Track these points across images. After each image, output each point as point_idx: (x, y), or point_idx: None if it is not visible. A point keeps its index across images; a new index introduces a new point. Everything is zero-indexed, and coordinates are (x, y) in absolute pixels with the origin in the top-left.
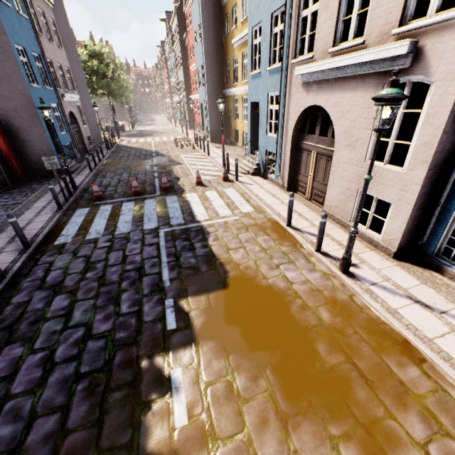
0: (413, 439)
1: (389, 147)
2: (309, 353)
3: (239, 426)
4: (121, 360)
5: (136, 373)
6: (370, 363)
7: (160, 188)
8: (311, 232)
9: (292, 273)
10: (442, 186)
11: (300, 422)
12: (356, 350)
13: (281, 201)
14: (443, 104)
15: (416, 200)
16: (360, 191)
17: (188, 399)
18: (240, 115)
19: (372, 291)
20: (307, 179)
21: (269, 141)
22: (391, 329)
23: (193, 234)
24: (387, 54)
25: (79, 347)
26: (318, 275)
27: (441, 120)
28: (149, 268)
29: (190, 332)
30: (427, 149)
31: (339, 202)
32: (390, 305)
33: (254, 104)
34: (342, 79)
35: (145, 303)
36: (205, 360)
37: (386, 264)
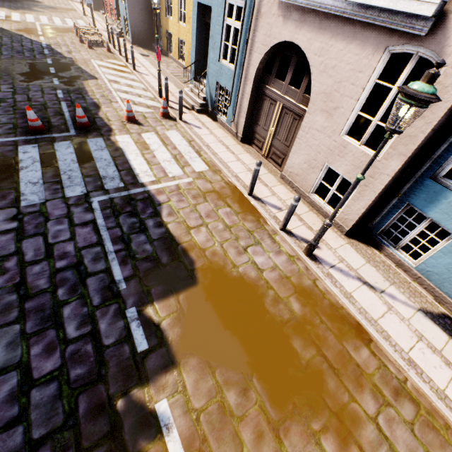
0: (368, 415)
1: (371, 128)
2: (288, 352)
3: (238, 449)
4: (88, 408)
5: (113, 420)
6: (335, 352)
7: (73, 121)
8: (272, 203)
9: (261, 258)
10: (405, 178)
11: (289, 427)
12: (324, 340)
13: (237, 157)
14: (444, 98)
15: (382, 189)
16: (326, 165)
17: (182, 434)
18: (175, 11)
19: (332, 275)
20: (266, 134)
21: (223, 72)
22: (347, 313)
23: (140, 206)
24: (407, 7)
25: (20, 402)
26: (285, 258)
27: (436, 116)
28: (91, 263)
29: (166, 350)
30: (410, 143)
31: (301, 171)
32: (346, 289)
33: (201, 7)
34: (336, 17)
35: (99, 318)
36: (191, 383)
37: (340, 243)
